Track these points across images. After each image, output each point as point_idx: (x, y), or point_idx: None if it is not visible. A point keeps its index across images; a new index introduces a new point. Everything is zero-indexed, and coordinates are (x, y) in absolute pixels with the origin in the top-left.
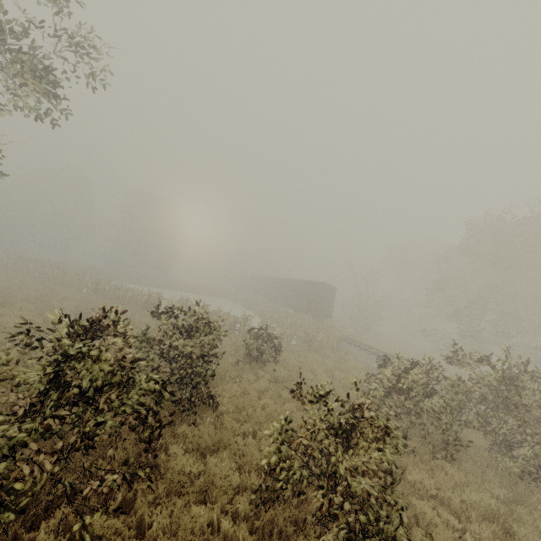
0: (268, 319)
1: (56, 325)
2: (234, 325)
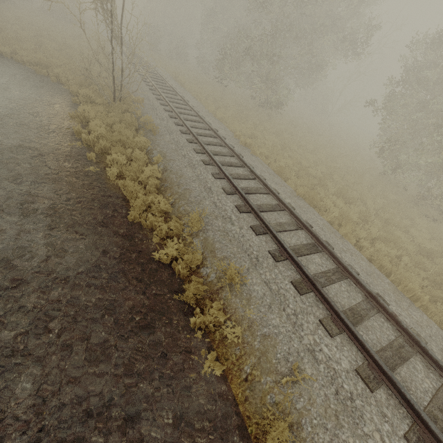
0: None
1: None
2: None
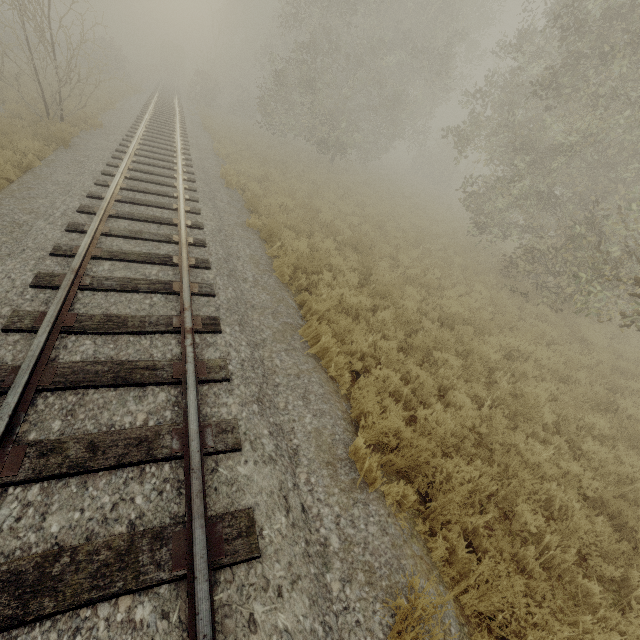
0: None
1: None
2: None
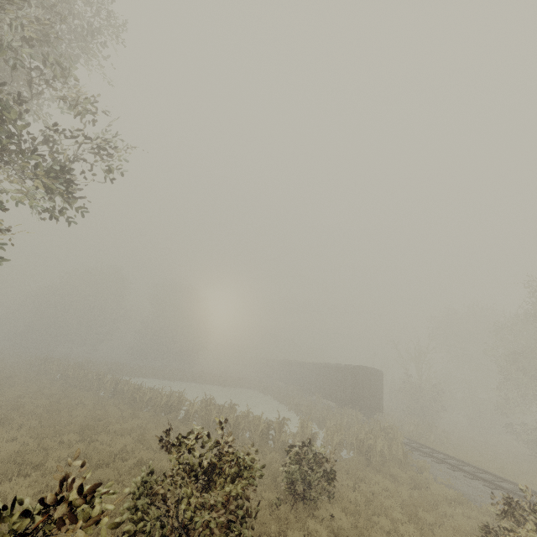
0: (308, 422)
1: (49, 452)
2: (267, 431)
